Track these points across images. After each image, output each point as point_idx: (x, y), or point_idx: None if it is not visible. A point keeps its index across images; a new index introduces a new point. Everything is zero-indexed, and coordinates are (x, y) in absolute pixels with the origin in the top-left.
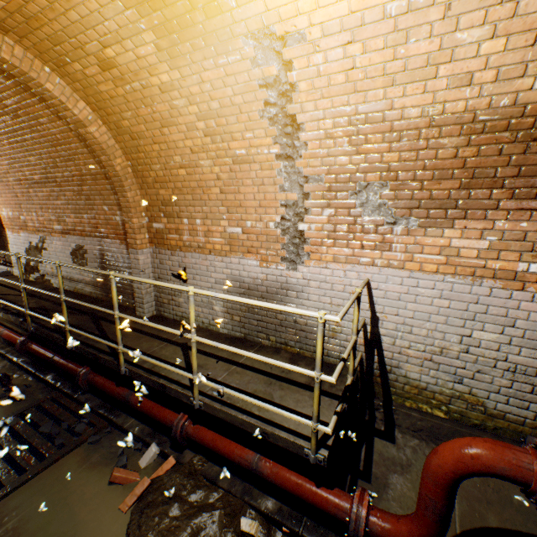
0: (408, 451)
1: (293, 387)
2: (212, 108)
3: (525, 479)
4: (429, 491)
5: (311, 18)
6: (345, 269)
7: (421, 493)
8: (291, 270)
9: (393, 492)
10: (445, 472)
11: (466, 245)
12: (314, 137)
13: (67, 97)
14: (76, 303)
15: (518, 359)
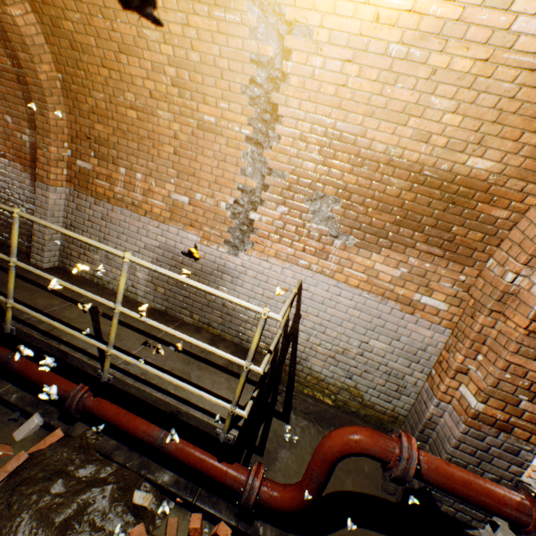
0: (298, 430)
1: (211, 368)
2: (190, 59)
3: (388, 459)
4: (317, 466)
5: (324, 20)
6: (283, 266)
7: (310, 468)
8: (232, 255)
9: (280, 464)
10: (333, 453)
11: (384, 270)
12: (289, 134)
13: None
14: None
15: (395, 365)
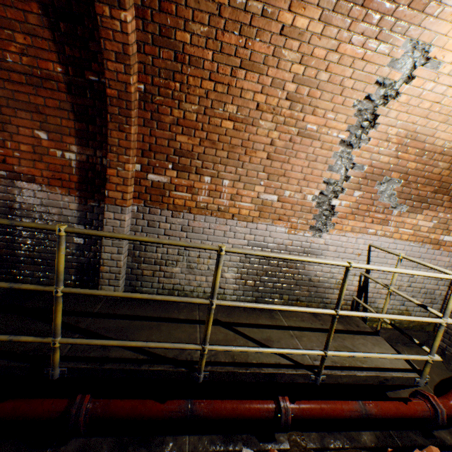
0: None
1: (345, 335)
2: (318, 78)
3: None
4: None
5: None
6: (357, 237)
7: None
8: (316, 237)
9: None
10: None
11: (423, 224)
12: (378, 136)
13: None
14: None
15: (429, 286)
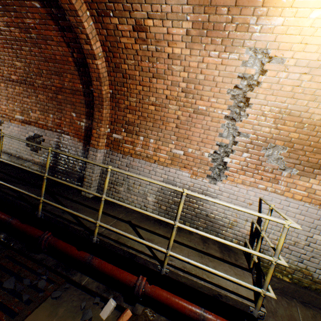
0: (273, 303)
1: (216, 260)
2: (198, 78)
3: None
4: None
5: (294, 54)
6: (247, 189)
7: None
8: (212, 183)
9: None
10: None
11: (319, 189)
12: (254, 113)
13: (92, 36)
14: (26, 177)
15: None
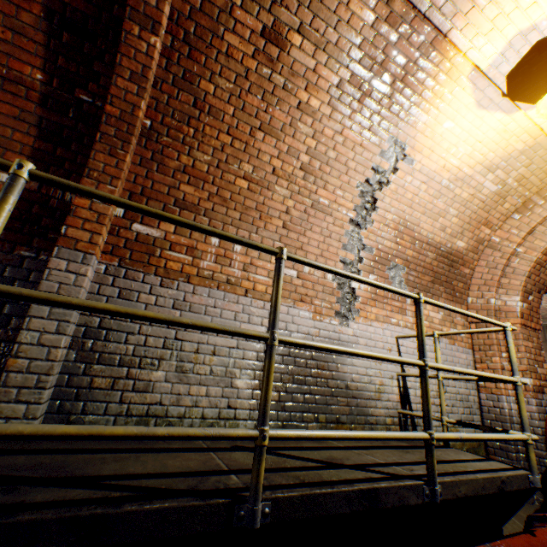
0: None
1: (418, 449)
2: (327, 155)
3: None
4: None
5: (422, 159)
6: (383, 327)
7: None
8: (344, 326)
9: None
10: None
11: (434, 316)
12: (379, 220)
13: None
14: None
15: (462, 390)
